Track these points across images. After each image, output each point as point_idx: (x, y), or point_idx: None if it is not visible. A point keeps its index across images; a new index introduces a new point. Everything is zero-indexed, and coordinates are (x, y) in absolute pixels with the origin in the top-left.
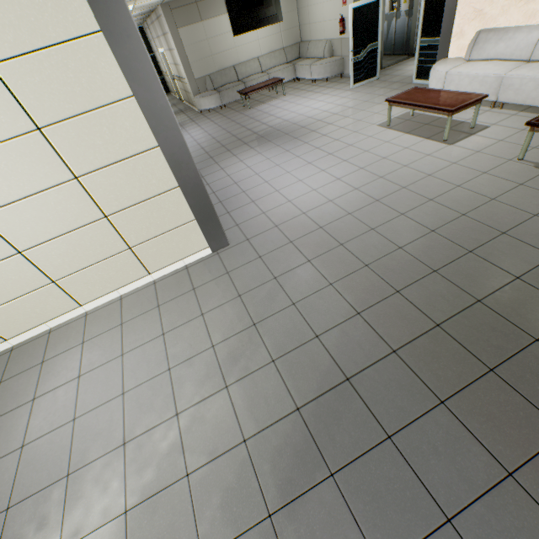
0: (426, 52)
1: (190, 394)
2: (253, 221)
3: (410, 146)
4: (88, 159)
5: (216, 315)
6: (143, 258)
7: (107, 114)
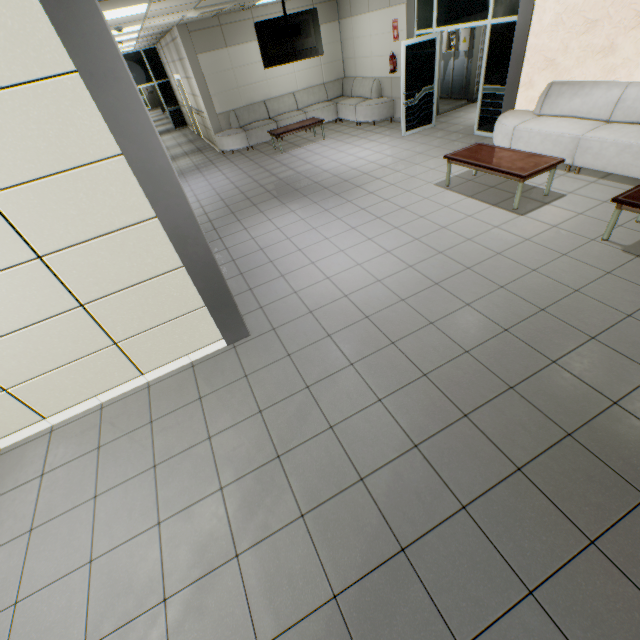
0: (490, 101)
1: (186, 566)
2: (281, 304)
3: (474, 214)
4: (56, 233)
5: (228, 439)
6: (134, 355)
7: (85, 176)
